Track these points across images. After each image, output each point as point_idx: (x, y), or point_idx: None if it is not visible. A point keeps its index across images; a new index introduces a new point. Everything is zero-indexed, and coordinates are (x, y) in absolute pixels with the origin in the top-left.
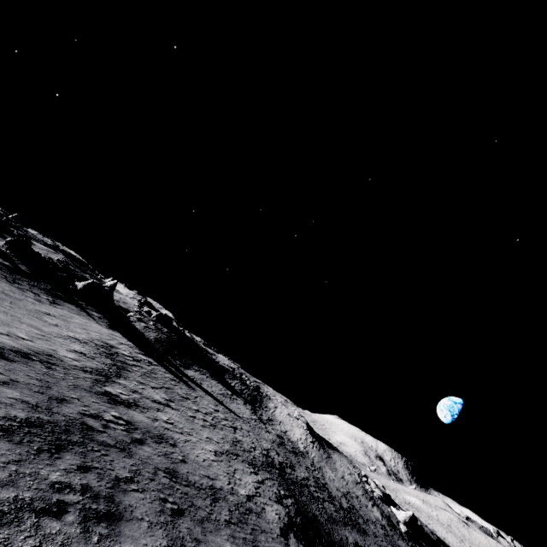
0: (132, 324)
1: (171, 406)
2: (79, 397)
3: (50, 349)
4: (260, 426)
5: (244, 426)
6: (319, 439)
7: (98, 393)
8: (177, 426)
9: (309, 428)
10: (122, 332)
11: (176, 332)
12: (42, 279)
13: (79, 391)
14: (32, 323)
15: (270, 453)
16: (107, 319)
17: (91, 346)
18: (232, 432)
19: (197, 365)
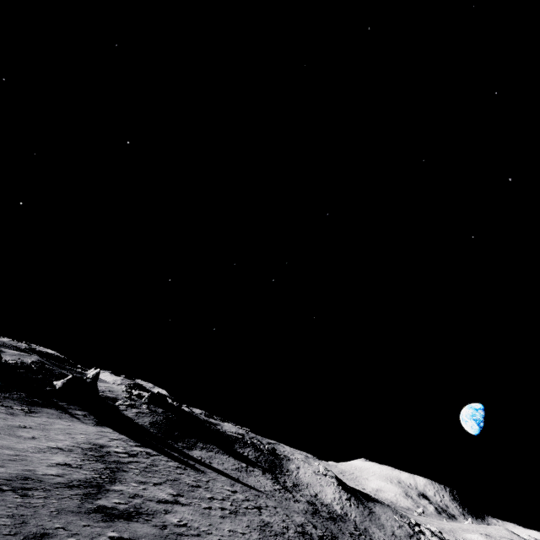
0: (123, 413)
1: (180, 502)
2: (64, 525)
3: (26, 471)
4: (286, 497)
5: (269, 502)
6: (354, 493)
7: (89, 512)
8: (191, 526)
9: (340, 483)
10: (112, 425)
11: (172, 409)
12: (14, 388)
13: (64, 517)
14: (2, 443)
15: (306, 528)
16: (93, 415)
17: (76, 453)
18: (257, 515)
19: (201, 442)
